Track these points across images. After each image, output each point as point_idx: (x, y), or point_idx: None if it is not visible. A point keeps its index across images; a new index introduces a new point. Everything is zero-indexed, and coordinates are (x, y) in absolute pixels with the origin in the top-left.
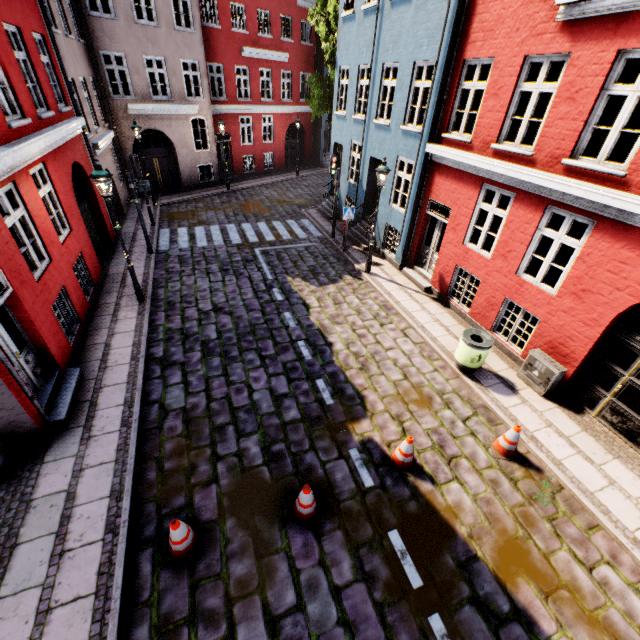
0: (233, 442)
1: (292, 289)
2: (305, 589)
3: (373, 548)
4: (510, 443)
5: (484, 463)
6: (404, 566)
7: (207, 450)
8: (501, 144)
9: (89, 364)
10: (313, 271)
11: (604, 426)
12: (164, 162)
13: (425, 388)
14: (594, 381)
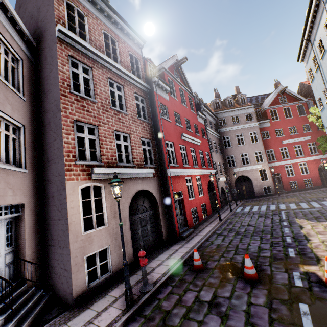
0: (231, 254)
1: (295, 222)
2: (234, 296)
3: (283, 302)
4: None
5: None
6: (302, 317)
7: (220, 254)
8: None
9: (196, 230)
10: (316, 217)
11: None
12: (247, 187)
13: None
14: None
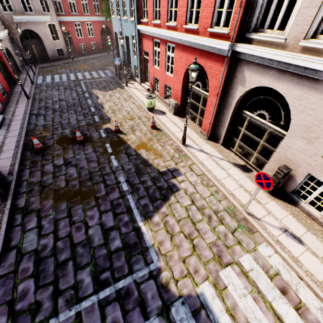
0: (60, 131)
1: (93, 93)
2: (76, 154)
3: (100, 147)
4: (152, 123)
5: (144, 130)
6: (108, 149)
7: (51, 133)
8: (154, 21)
9: (7, 116)
10: (104, 87)
11: (189, 120)
12: (38, 47)
13: (134, 116)
14: (186, 105)
